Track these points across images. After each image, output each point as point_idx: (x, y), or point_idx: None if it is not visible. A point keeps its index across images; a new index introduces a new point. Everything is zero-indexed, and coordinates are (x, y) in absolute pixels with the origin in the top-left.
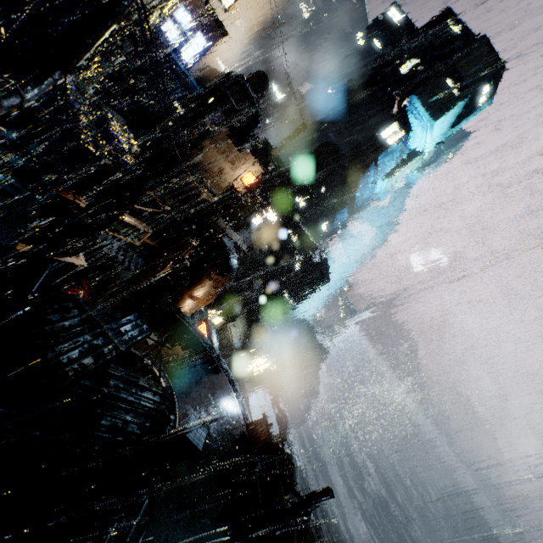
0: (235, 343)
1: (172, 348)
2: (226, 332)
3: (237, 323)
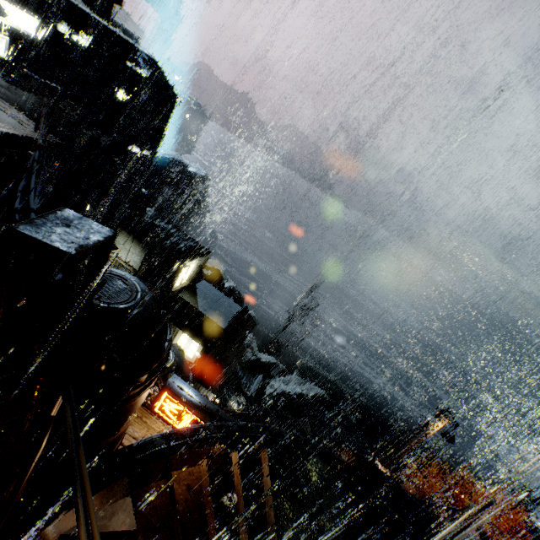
0: (139, 269)
1: (174, 493)
2: (112, 261)
3: (119, 243)
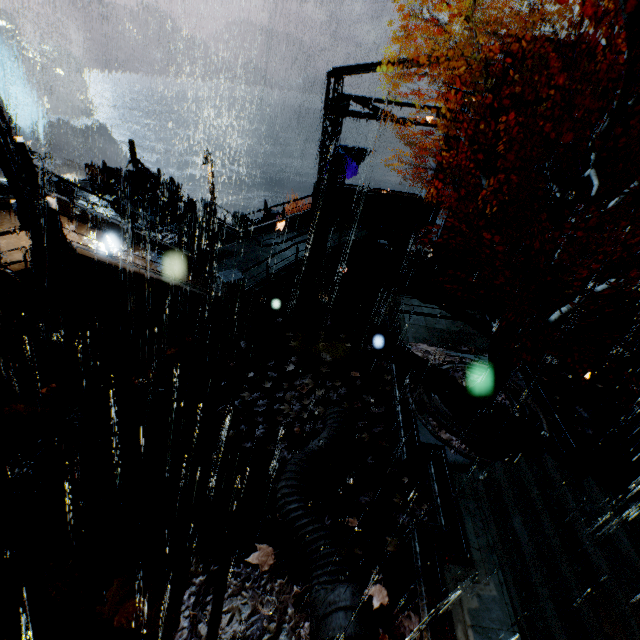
0: None
1: None
2: None
3: None
